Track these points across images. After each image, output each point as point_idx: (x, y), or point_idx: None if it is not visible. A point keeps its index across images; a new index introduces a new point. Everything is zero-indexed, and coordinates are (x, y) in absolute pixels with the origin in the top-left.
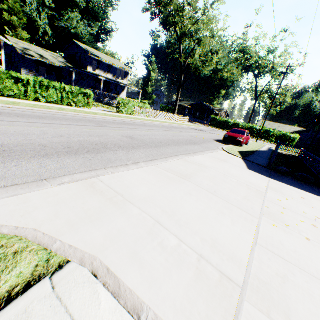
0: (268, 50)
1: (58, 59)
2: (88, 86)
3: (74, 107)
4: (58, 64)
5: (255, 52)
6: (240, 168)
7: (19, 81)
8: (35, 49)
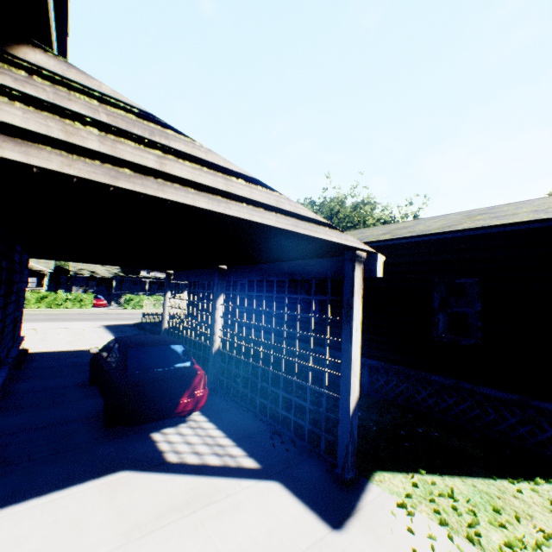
0: (353, 207)
1: (112, 271)
2: (142, 290)
3: (70, 309)
4: (107, 275)
5: (344, 211)
6: (93, 324)
7: (27, 297)
8: (93, 267)
